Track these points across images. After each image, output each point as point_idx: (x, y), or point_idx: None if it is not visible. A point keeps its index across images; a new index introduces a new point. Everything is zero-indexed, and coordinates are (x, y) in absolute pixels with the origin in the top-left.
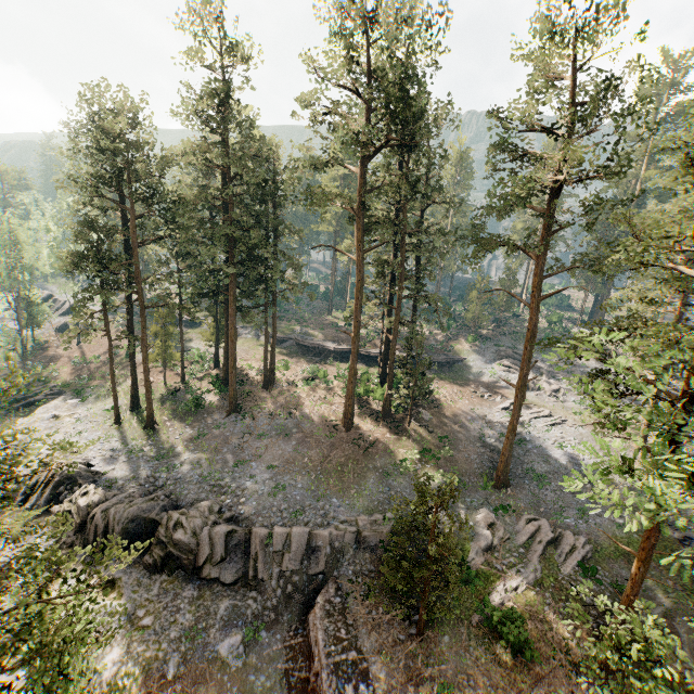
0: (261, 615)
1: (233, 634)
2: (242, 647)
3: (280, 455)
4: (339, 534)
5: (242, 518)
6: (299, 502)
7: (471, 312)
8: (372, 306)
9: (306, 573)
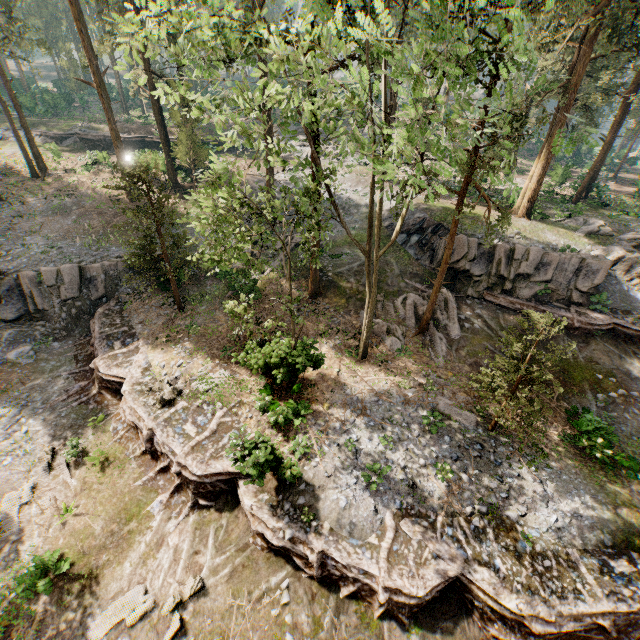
0: (52, 334)
1: (22, 347)
2: (33, 353)
3: (59, 229)
4: (112, 264)
5: (12, 272)
6: (76, 254)
7: None
8: (108, 47)
9: (88, 299)
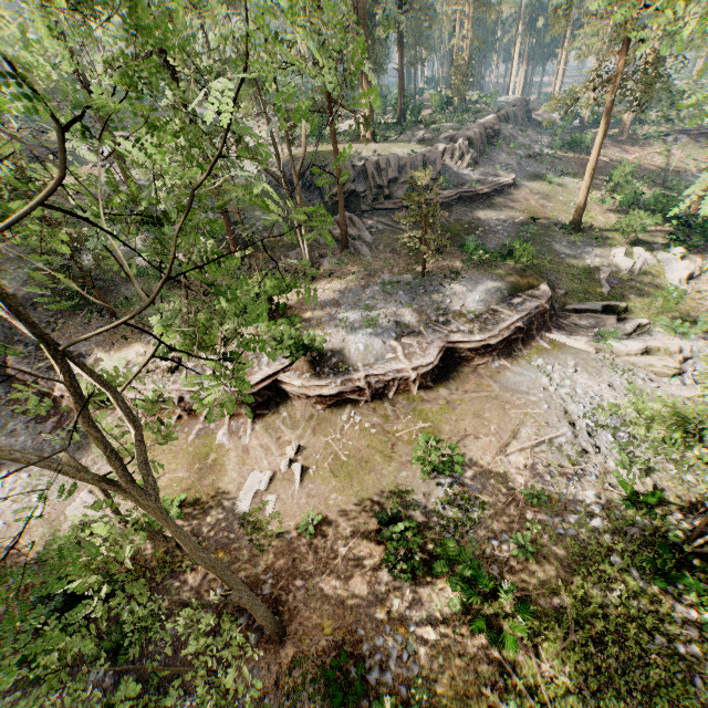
0: None
1: None
2: None
3: None
4: None
5: None
6: None
7: (39, 84)
8: None
9: None
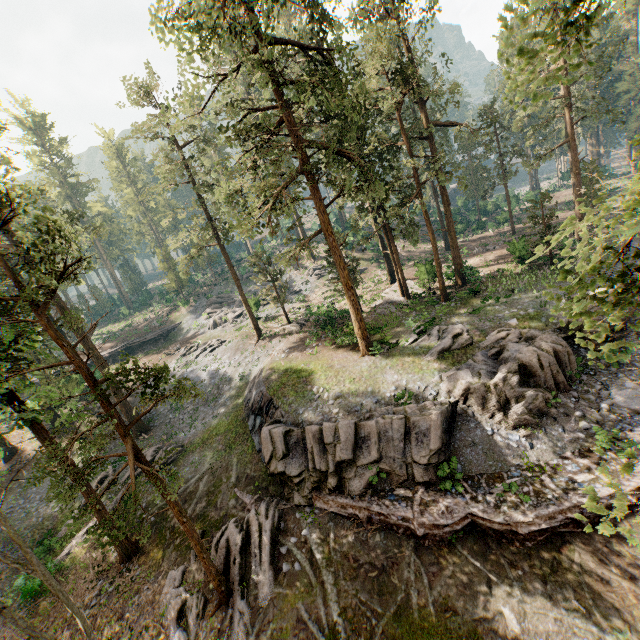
0: None
1: None
2: None
3: None
4: None
5: None
6: None
7: (172, 282)
8: None
9: None
